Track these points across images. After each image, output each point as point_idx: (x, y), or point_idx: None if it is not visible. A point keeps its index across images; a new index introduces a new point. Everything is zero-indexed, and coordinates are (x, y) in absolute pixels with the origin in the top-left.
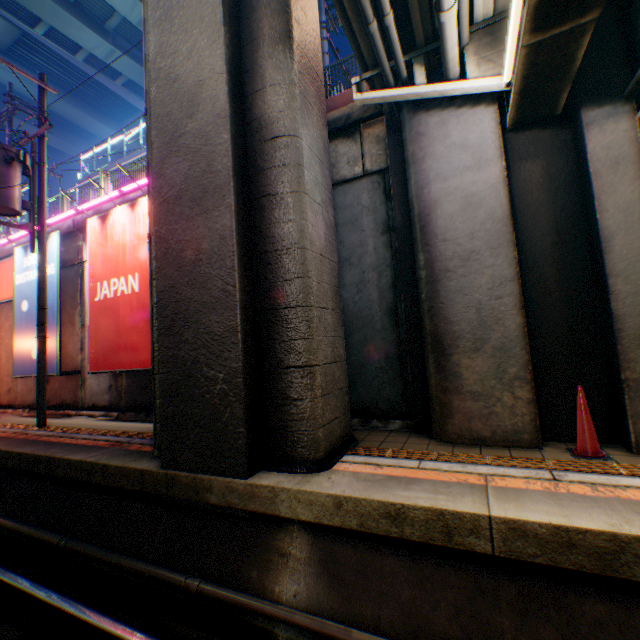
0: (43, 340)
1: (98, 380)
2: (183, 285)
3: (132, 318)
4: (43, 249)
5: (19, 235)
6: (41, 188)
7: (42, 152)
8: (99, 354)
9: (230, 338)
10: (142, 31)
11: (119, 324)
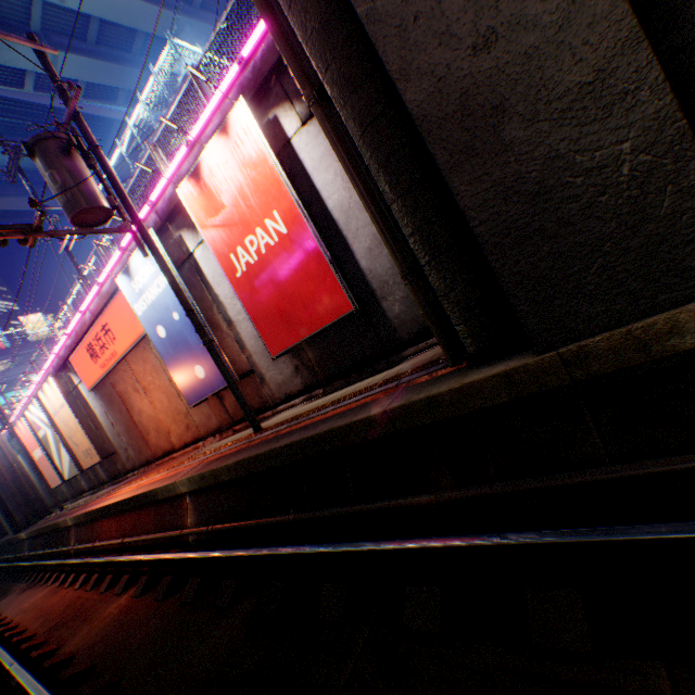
0: (210, 345)
1: (277, 369)
2: (462, 60)
3: (295, 269)
4: (153, 247)
5: (106, 273)
6: (111, 178)
7: (87, 134)
8: (274, 333)
9: (623, 68)
10: (68, 8)
11: (281, 286)
